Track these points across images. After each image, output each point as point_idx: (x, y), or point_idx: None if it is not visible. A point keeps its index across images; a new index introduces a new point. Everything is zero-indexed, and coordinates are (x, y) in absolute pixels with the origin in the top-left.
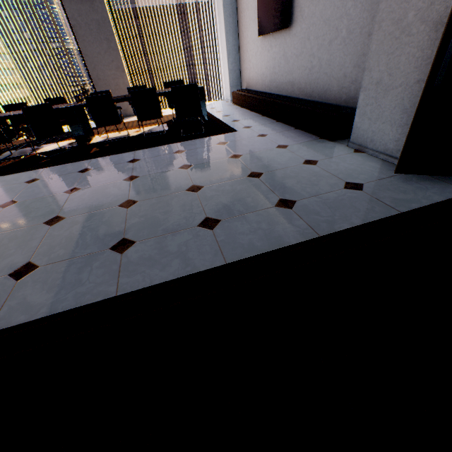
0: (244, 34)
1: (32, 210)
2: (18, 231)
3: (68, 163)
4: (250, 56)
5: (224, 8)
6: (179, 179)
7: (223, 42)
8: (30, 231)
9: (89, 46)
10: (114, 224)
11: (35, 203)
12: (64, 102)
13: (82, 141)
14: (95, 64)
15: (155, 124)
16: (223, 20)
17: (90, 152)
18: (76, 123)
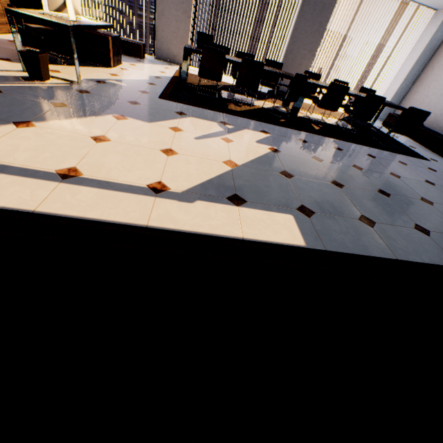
0: (433, 71)
1: (349, 174)
2: (366, 191)
3: (310, 133)
4: (430, 93)
5: (429, 41)
6: (440, 194)
7: (406, 67)
8: (377, 195)
9: (302, 23)
10: (439, 216)
11: (342, 168)
12: (280, 68)
13: (295, 112)
14: (297, 39)
15: (334, 118)
16: (421, 50)
17: (315, 128)
18: (302, 97)
